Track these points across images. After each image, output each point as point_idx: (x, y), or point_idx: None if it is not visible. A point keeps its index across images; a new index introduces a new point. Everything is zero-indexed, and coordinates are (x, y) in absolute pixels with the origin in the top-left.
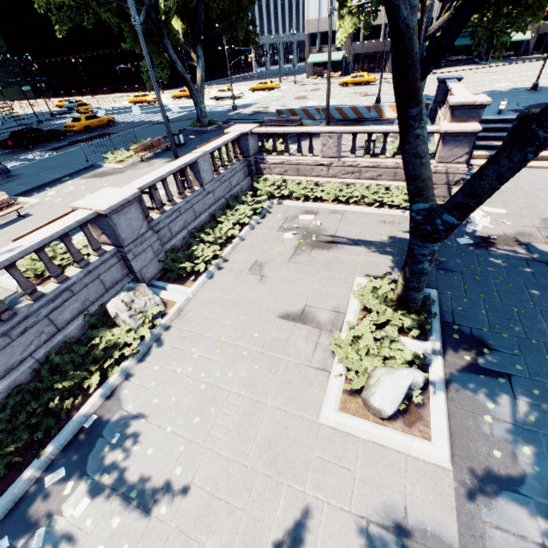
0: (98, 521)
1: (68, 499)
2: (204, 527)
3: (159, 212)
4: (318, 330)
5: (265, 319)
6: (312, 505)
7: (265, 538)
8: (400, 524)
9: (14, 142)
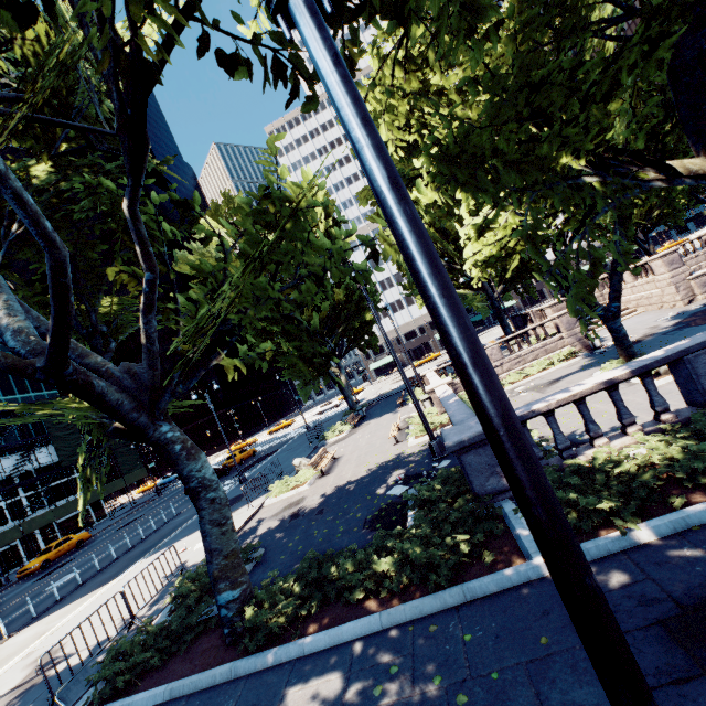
0: None
1: None
2: None
3: None
4: None
5: None
6: None
7: None
8: None
9: None
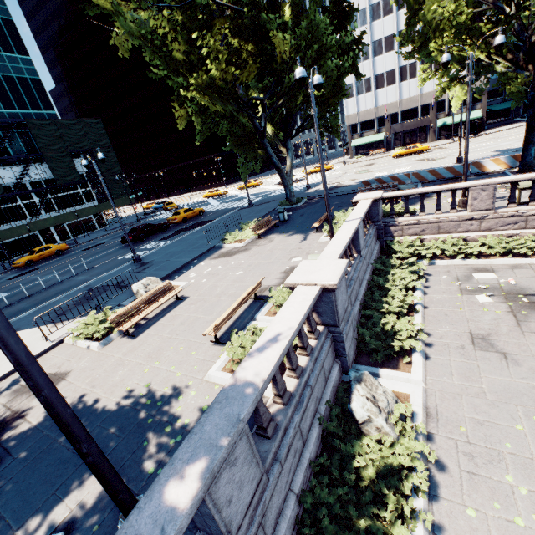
0: None
1: None
2: None
3: None
4: None
5: None
6: None
7: None
8: None
9: (133, 236)
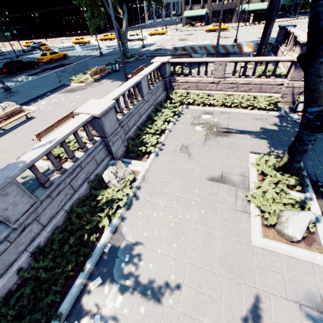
0: (131, 310)
1: (108, 297)
2: (199, 311)
3: (121, 115)
4: (235, 188)
5: (199, 181)
6: (262, 296)
7: (239, 316)
8: (320, 305)
9: (7, 70)
